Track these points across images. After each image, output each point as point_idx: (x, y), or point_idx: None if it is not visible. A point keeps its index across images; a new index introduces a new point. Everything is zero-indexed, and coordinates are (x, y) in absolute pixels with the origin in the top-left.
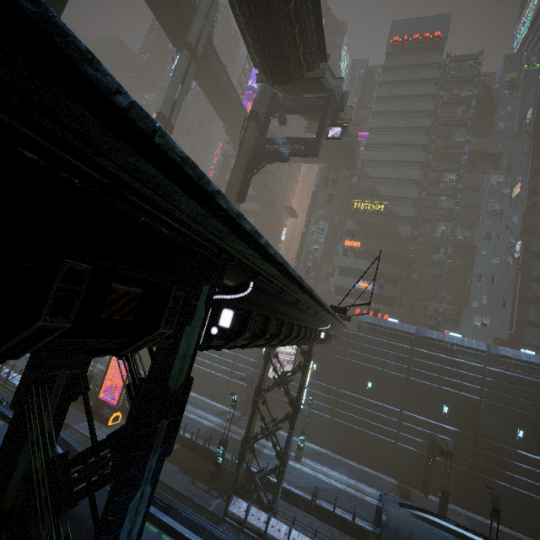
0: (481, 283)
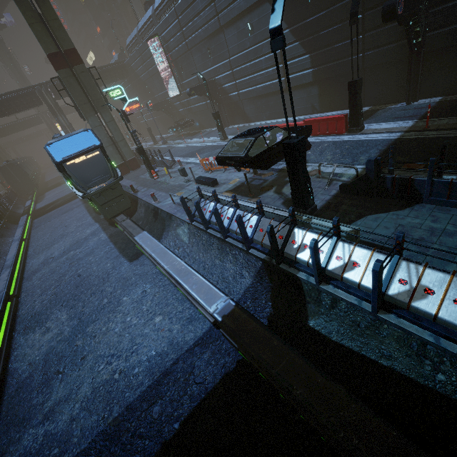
0: (133, 4)
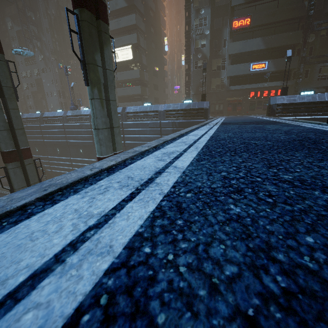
0: None
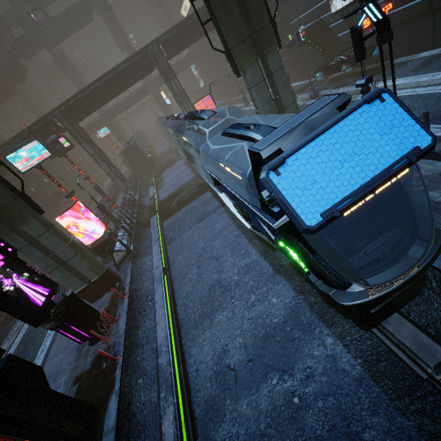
0: None
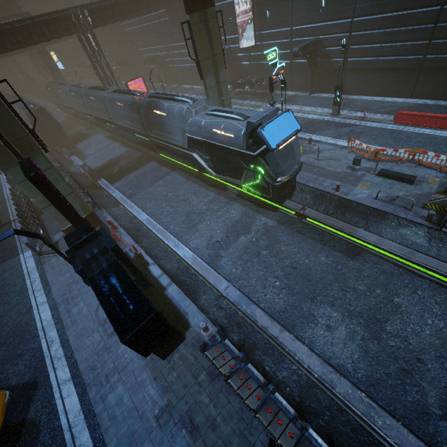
0: None
